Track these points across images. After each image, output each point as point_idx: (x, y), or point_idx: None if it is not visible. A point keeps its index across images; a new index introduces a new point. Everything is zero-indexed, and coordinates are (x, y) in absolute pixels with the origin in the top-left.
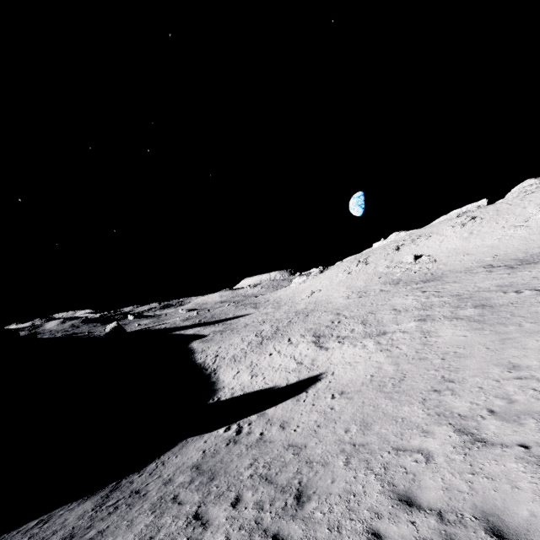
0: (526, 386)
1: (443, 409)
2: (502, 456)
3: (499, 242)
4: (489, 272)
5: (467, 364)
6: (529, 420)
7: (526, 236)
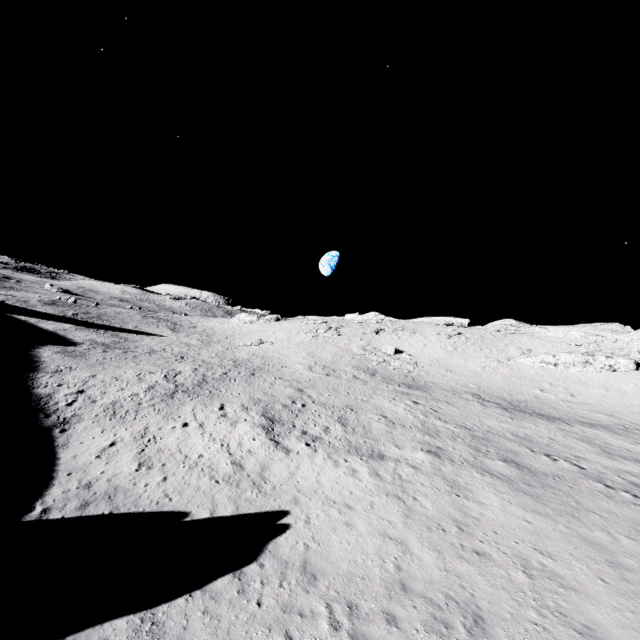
0: None
1: None
2: None
3: (482, 371)
4: (483, 405)
5: (597, 618)
6: None
7: (508, 376)
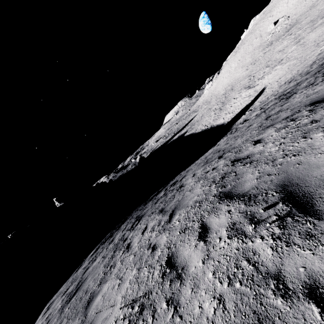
0: None
1: (321, 45)
2: None
3: None
4: None
5: None
6: None
7: None
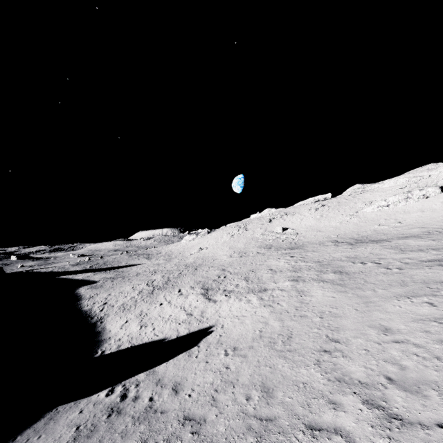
0: (408, 351)
1: (341, 374)
2: (430, 442)
3: (340, 225)
4: (337, 246)
5: (344, 323)
6: (431, 391)
7: (357, 223)
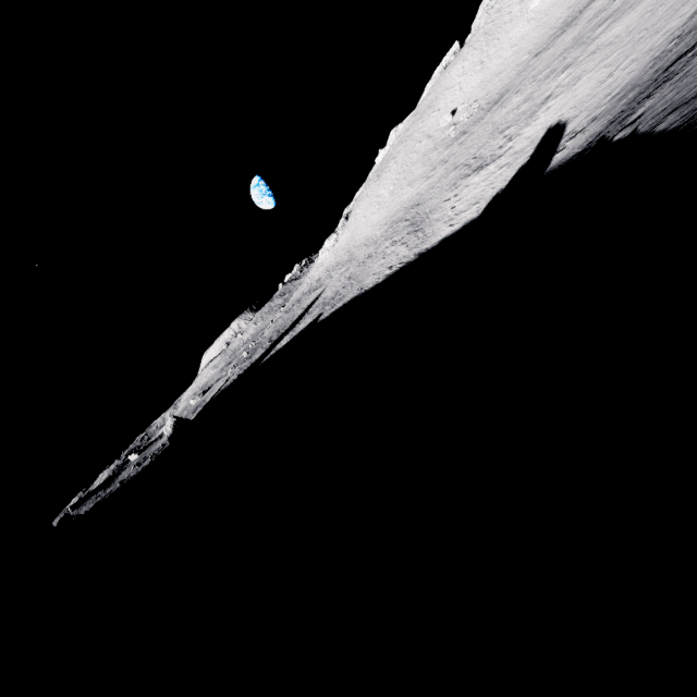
0: None
1: None
2: None
3: (518, 46)
4: (549, 48)
5: None
6: None
7: (537, 25)
